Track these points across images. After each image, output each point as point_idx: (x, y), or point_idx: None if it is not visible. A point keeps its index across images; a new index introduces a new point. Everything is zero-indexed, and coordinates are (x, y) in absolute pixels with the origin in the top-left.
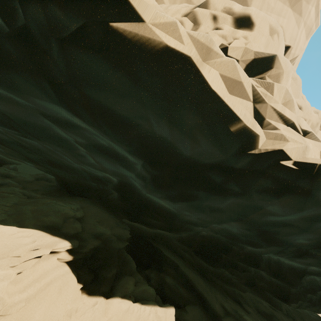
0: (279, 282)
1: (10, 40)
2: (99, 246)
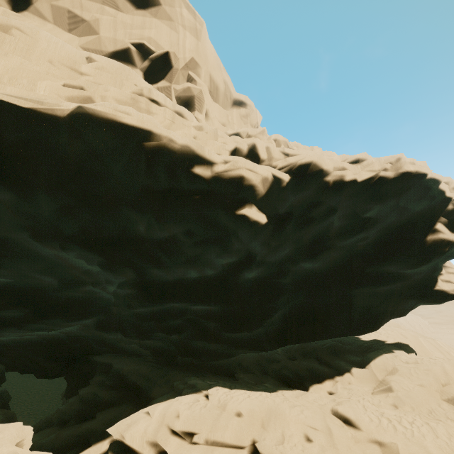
0: (217, 309)
1: None
2: None
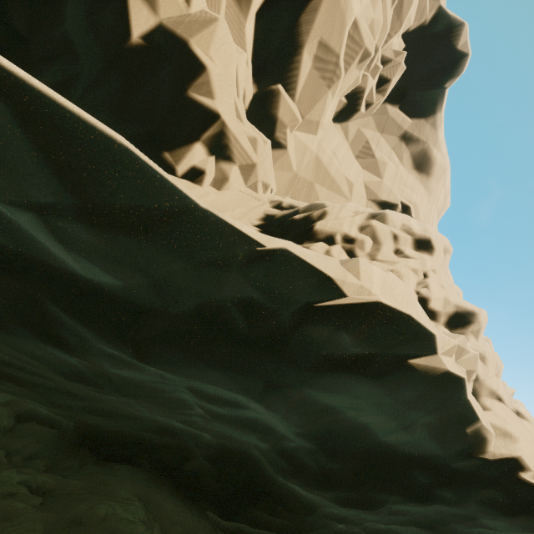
0: None
1: (253, 347)
2: None
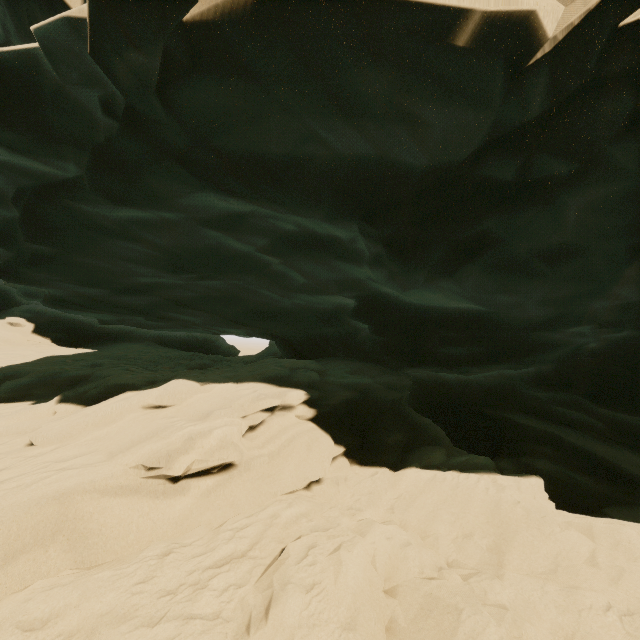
0: None
1: (125, 133)
2: (354, 397)
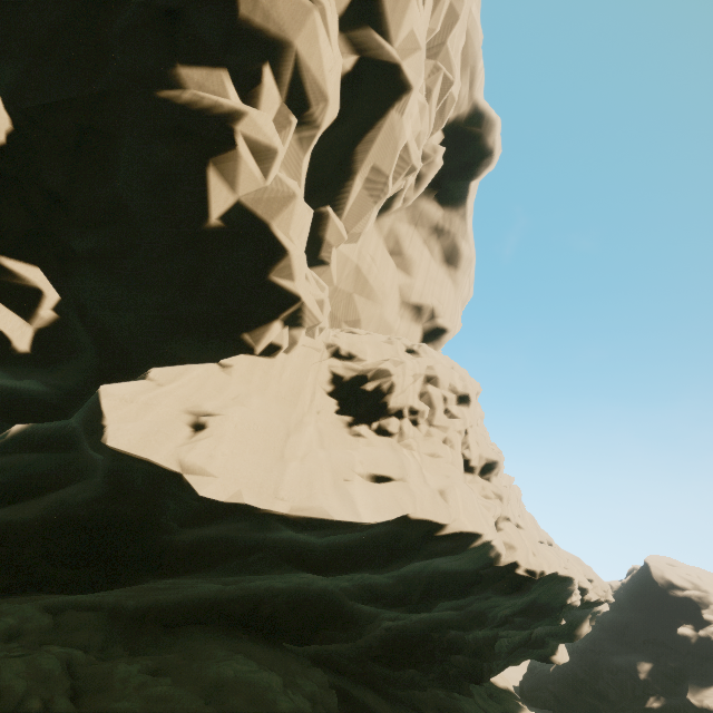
0: (473, 660)
1: (397, 556)
2: None
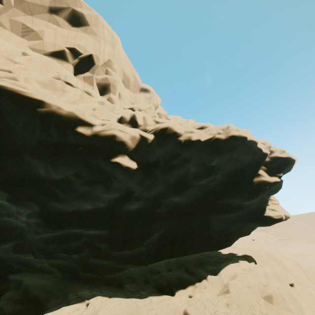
0: (106, 233)
1: None
2: None
